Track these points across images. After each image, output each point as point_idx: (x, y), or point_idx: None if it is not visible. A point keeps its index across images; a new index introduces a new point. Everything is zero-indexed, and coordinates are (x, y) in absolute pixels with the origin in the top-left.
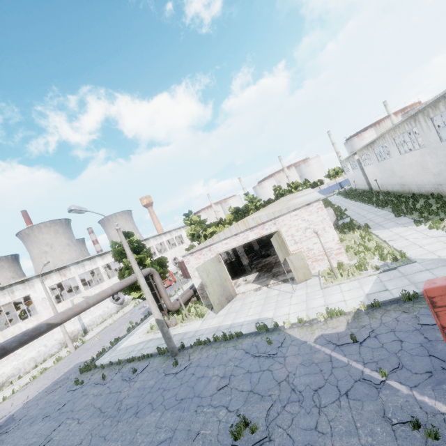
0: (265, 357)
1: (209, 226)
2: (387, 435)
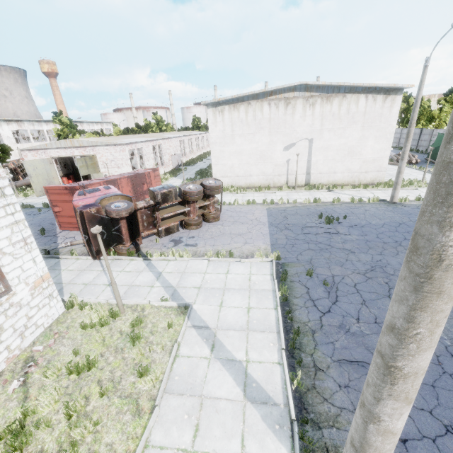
0: (31, 215)
1: (79, 133)
2: (34, 232)
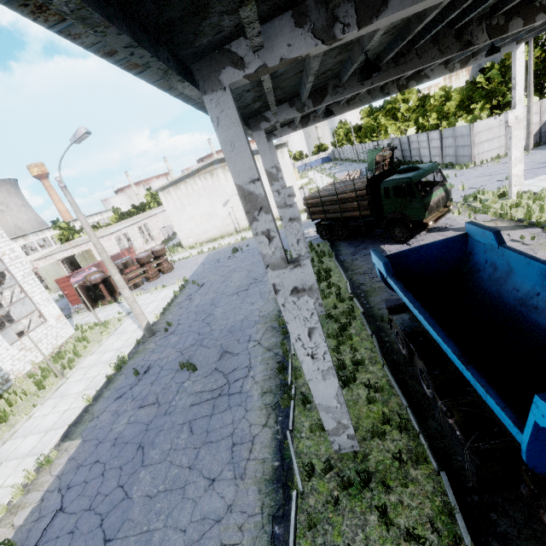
0: None
1: (78, 232)
2: None
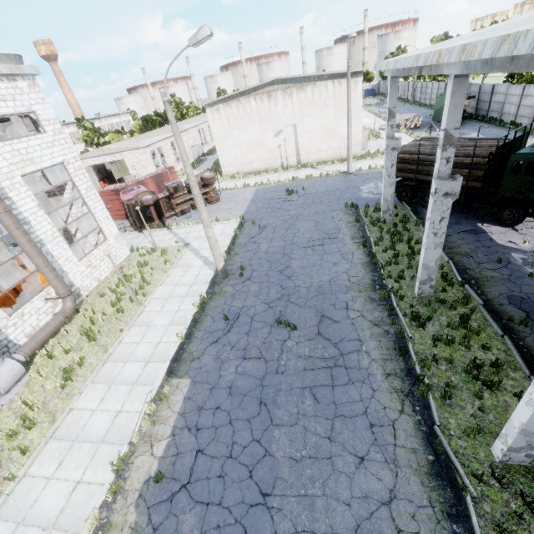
0: None
1: (103, 136)
2: None
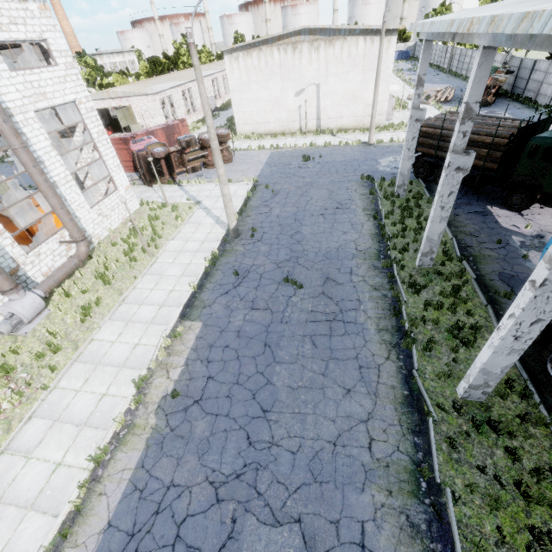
0: None
1: (107, 76)
2: None
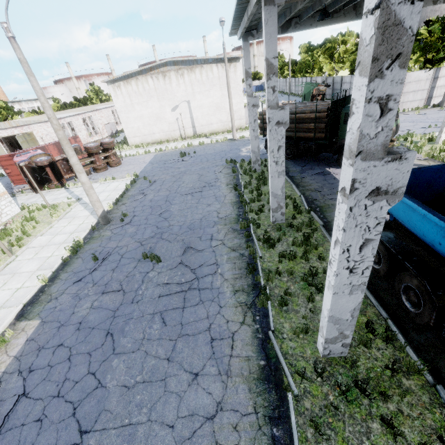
0: None
1: (17, 114)
2: None
